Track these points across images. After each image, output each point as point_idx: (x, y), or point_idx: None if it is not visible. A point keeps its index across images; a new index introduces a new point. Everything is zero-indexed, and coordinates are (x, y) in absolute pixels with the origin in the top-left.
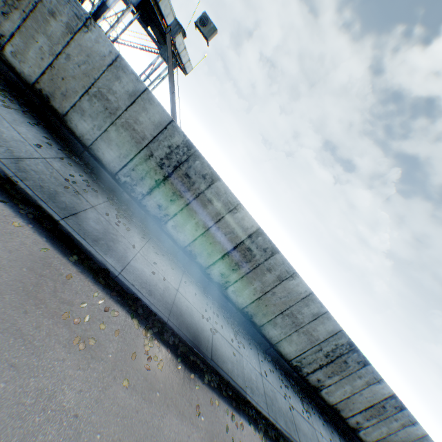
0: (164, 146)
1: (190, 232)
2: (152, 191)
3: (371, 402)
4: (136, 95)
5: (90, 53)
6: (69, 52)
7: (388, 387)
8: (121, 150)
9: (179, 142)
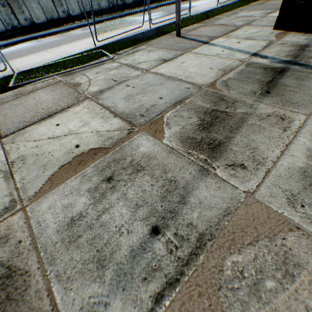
0: None
1: None
2: None
3: None
4: None
5: None
6: None
7: None
8: None
9: None
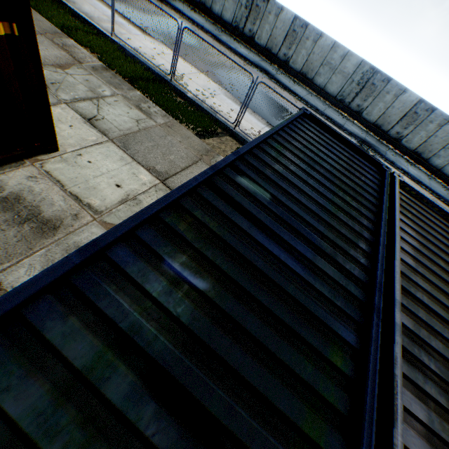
0: None
1: (265, 38)
2: (245, 25)
3: (403, 112)
4: None
5: None
6: None
7: (414, 94)
8: (231, 11)
9: None
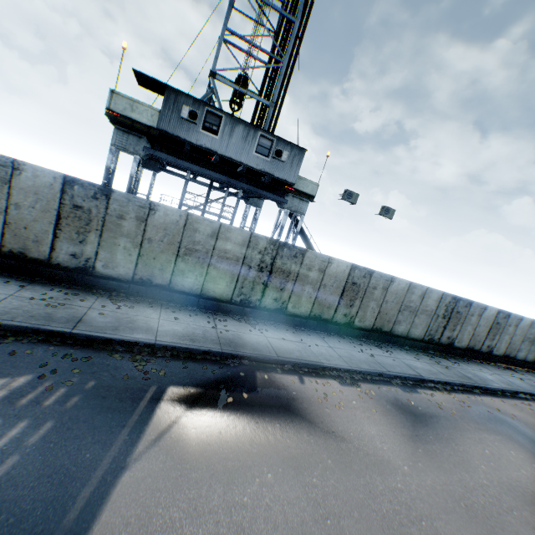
0: (442, 307)
1: (466, 338)
2: (442, 333)
3: None
4: (423, 294)
5: (396, 292)
6: (386, 299)
7: None
8: (422, 325)
9: (449, 300)
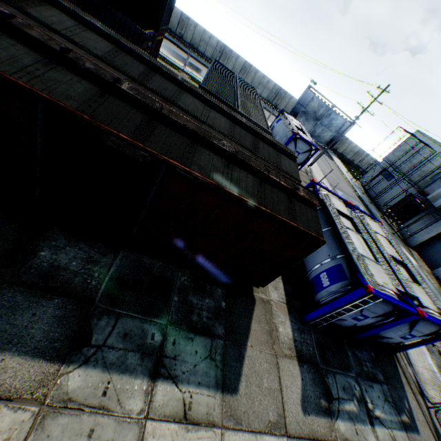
0: None
1: None
2: None
3: (241, 67)
4: None
5: None
6: None
7: (243, 58)
8: None
9: None
